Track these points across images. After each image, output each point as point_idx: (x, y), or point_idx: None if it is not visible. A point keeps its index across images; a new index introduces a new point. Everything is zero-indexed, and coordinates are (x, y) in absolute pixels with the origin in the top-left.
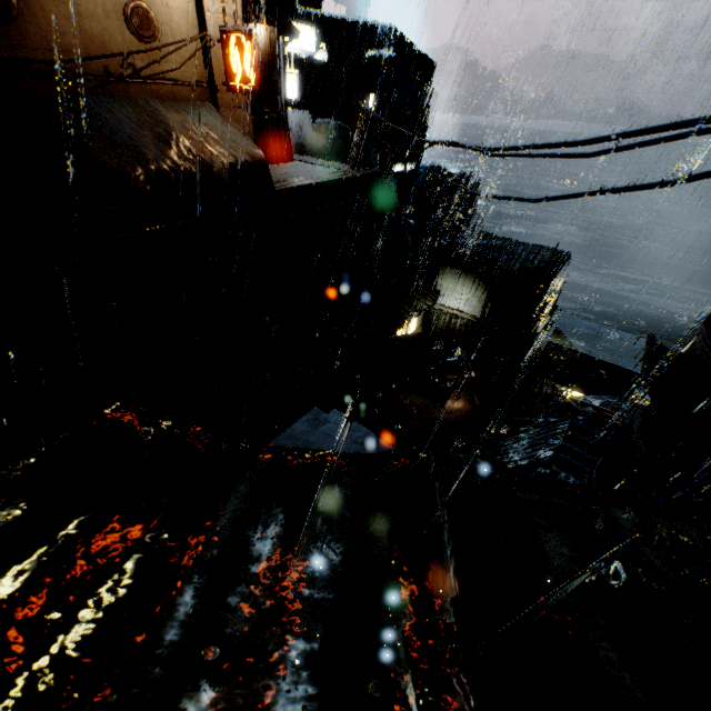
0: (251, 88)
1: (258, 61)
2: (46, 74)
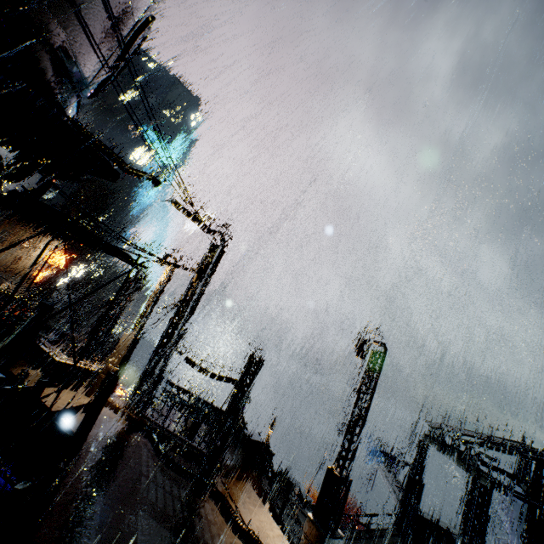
0: (36, 282)
1: (42, 278)
2: None
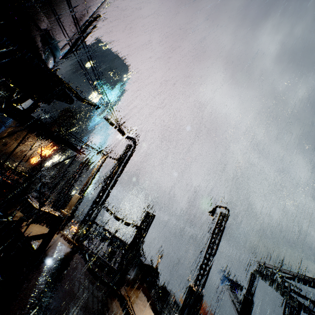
0: (32, 164)
1: (36, 162)
2: (3, 151)
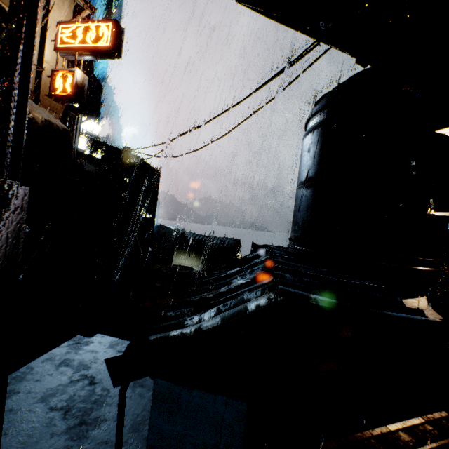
0: (68, 94)
1: (75, 83)
2: None
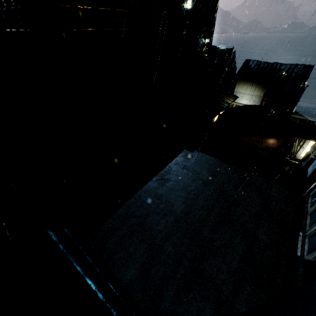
0: None
1: None
2: None
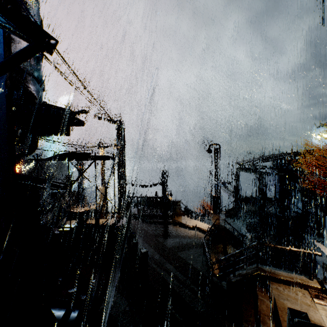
0: None
1: None
2: None
